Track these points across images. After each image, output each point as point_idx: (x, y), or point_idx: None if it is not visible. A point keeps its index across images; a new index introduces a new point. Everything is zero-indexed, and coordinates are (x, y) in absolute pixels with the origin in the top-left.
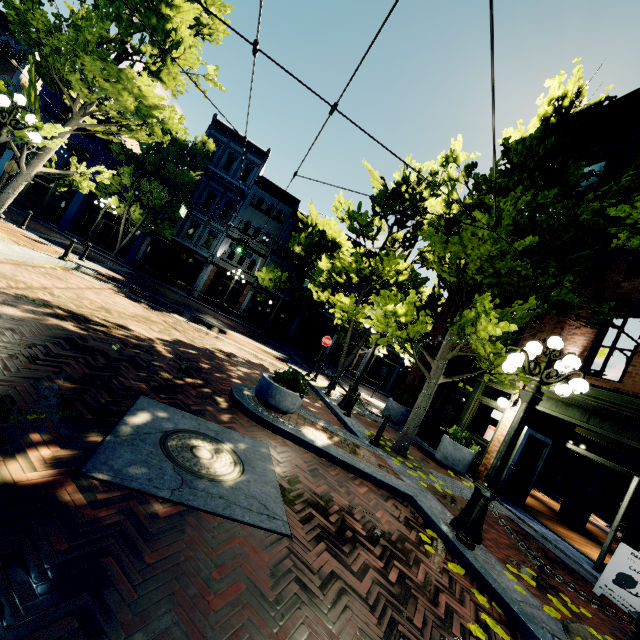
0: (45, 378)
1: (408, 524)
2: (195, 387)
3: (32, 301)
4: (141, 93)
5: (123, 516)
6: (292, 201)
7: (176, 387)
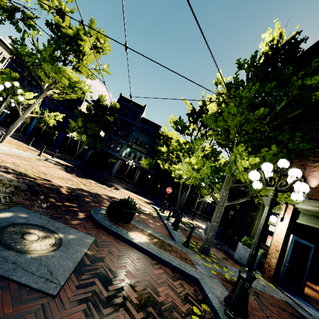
0: None
1: (186, 298)
2: (68, 207)
3: None
4: (69, 76)
5: None
6: (157, 127)
7: (53, 205)
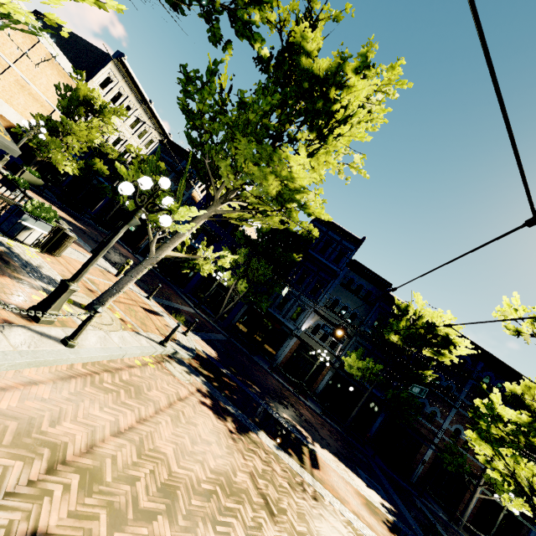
0: None
1: None
2: None
3: None
4: (289, 175)
5: None
6: (382, 284)
7: None
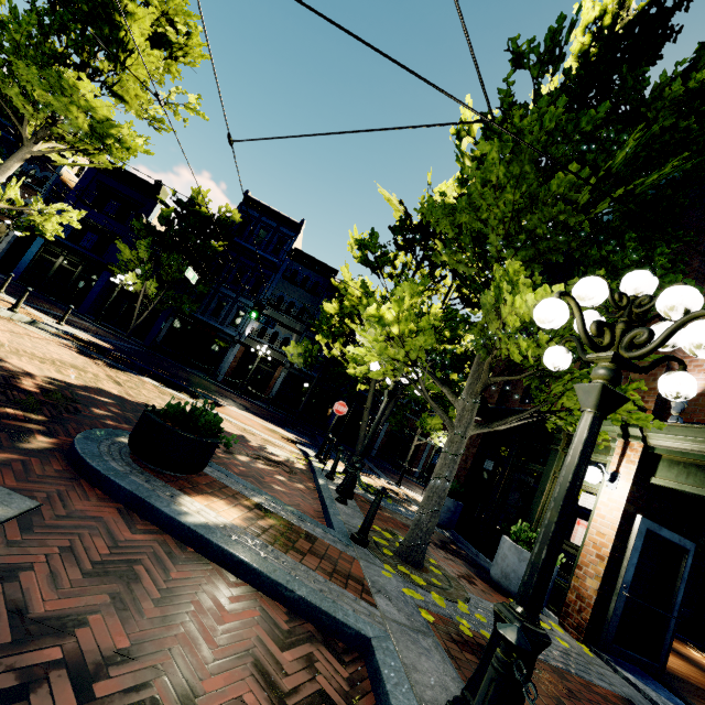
0: None
1: None
2: (6, 418)
3: None
4: (89, 104)
5: None
6: (329, 272)
7: None
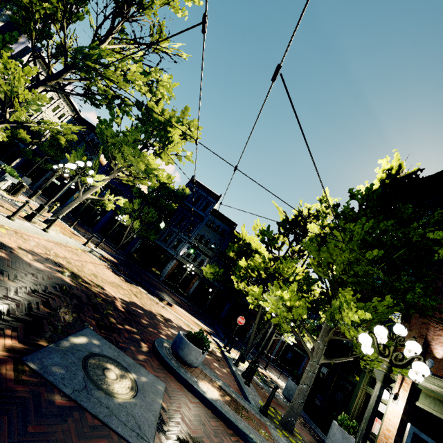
0: (35, 302)
1: None
2: (129, 332)
3: (53, 262)
4: (149, 162)
5: (31, 395)
6: (232, 224)
7: (116, 329)
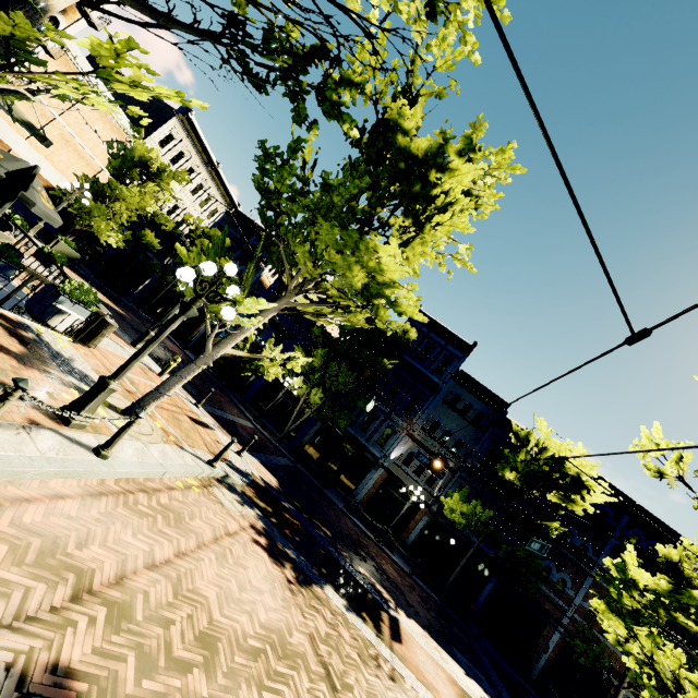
0: None
1: None
2: None
3: None
4: (378, 266)
5: None
6: (498, 403)
7: None
